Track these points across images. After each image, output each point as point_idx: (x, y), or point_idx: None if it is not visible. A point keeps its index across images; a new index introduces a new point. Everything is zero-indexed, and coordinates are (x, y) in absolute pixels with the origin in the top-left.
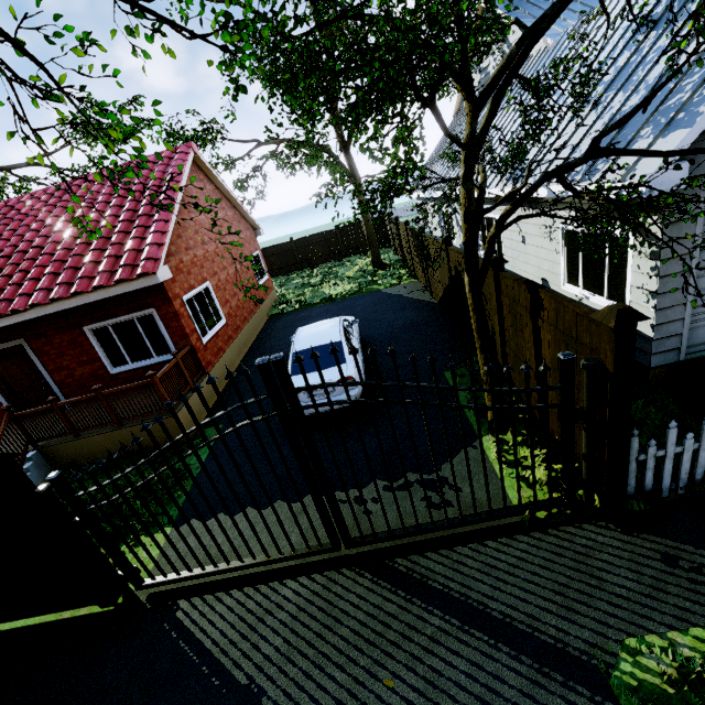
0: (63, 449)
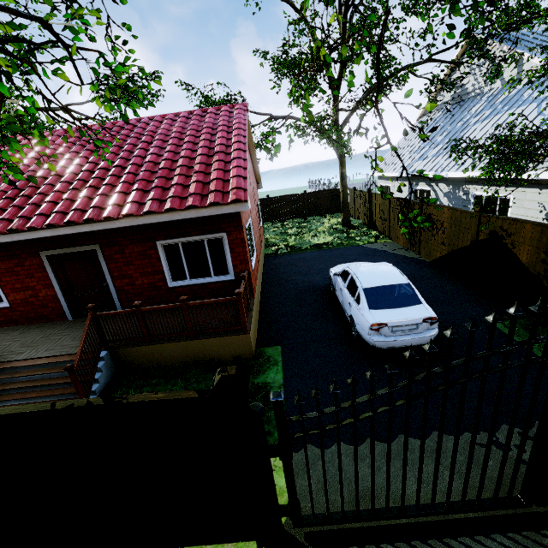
0: (132, 353)
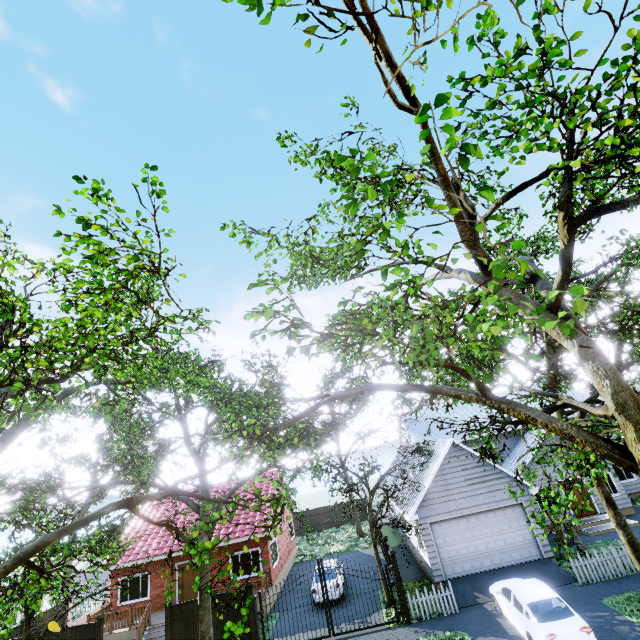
0: None
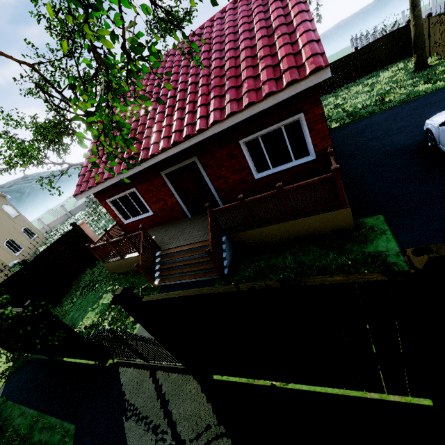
0: (243, 236)
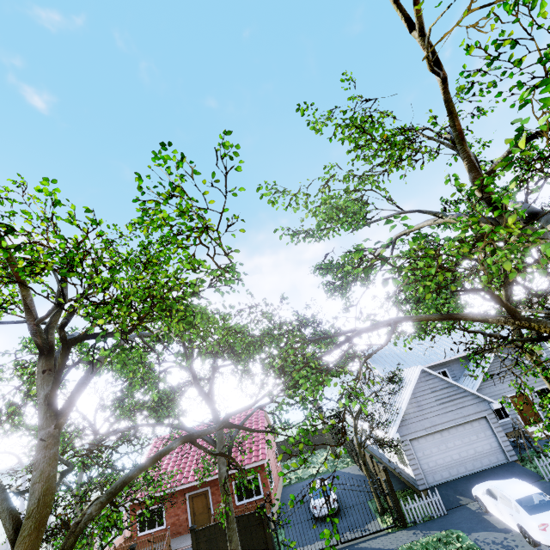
0: None
